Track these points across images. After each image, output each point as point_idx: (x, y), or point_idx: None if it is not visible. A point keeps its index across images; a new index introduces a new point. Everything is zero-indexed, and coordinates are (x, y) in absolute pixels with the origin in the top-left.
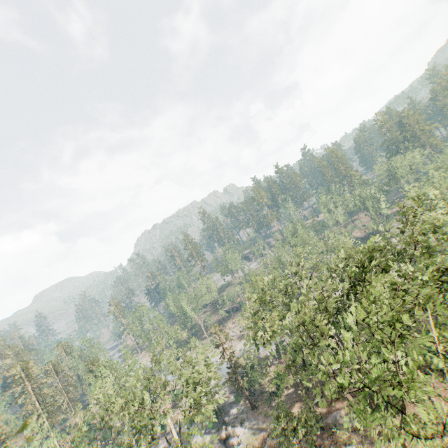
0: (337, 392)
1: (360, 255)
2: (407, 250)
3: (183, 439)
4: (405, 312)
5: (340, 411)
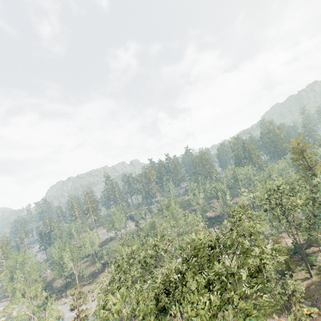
0: None
1: (203, 239)
2: (232, 246)
3: None
4: (218, 317)
5: None
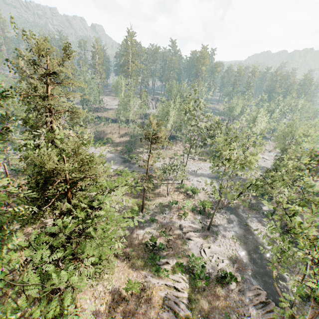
0: None
1: None
2: None
3: (240, 223)
4: None
5: None
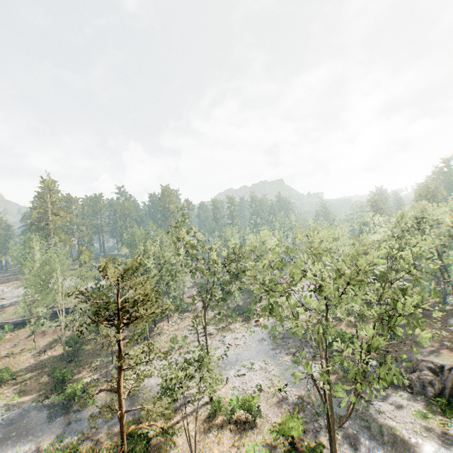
0: (425, 316)
1: None
2: None
3: (368, 430)
4: None
5: (452, 317)
